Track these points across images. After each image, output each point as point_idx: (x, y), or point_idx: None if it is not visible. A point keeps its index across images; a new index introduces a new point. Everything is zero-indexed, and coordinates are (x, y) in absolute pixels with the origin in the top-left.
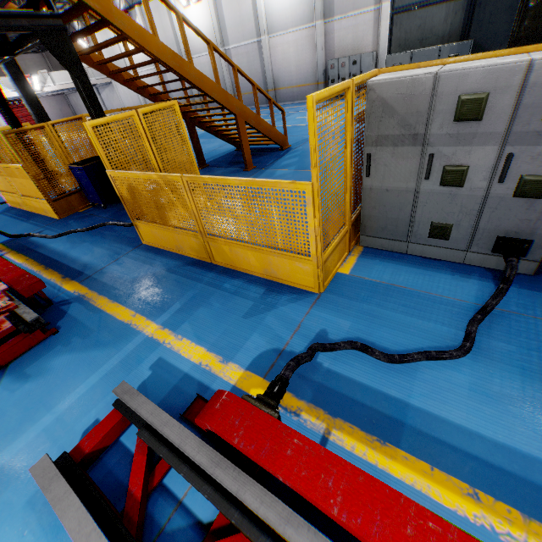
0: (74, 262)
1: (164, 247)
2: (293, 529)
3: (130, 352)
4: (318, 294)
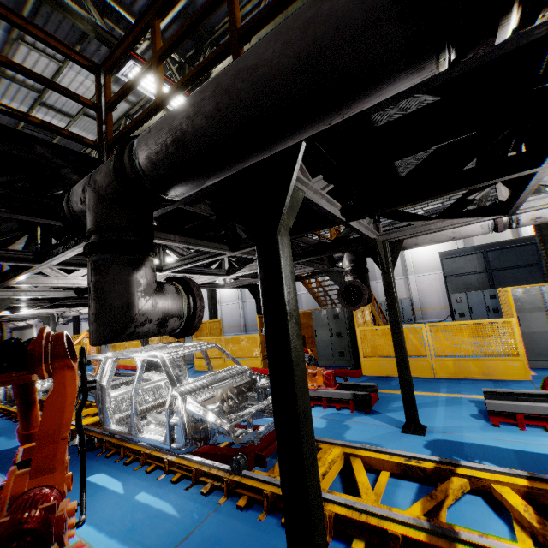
0: None
1: (387, 374)
2: None
3: (446, 400)
4: (528, 380)
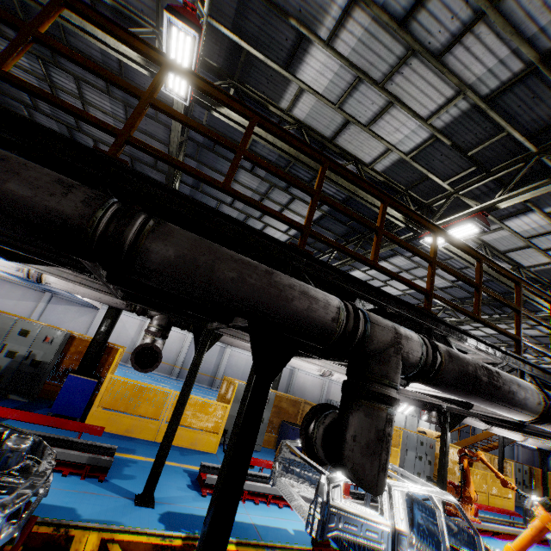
0: None
1: None
2: None
3: None
4: None
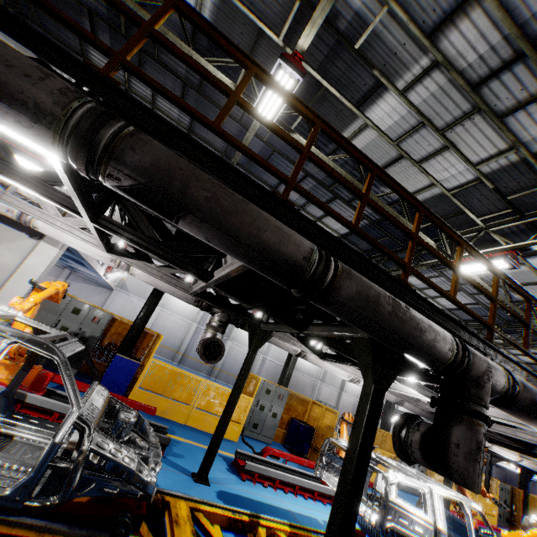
0: None
1: None
2: None
3: None
4: None
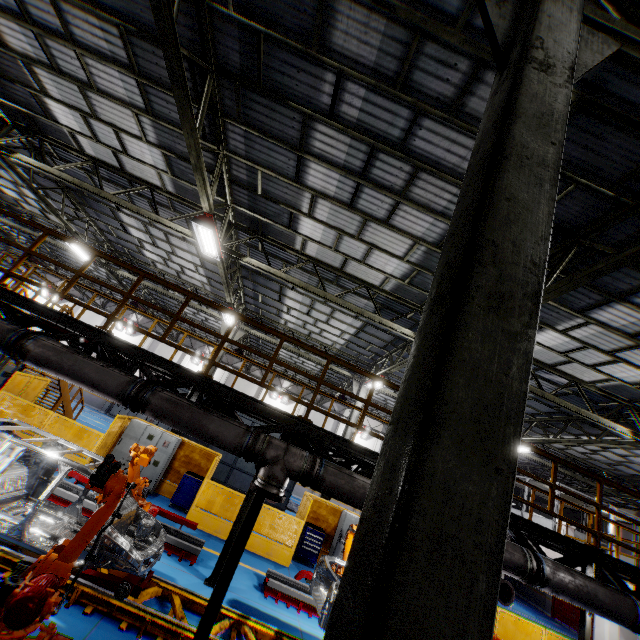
0: None
1: None
2: (75, 485)
3: None
4: None
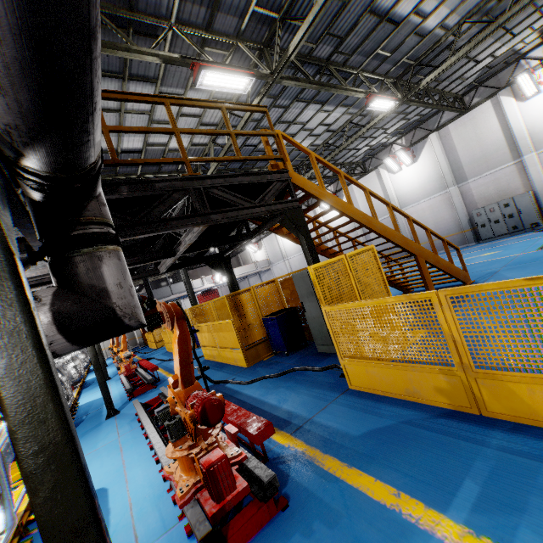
0: (276, 408)
1: (384, 392)
2: None
3: None
4: None
